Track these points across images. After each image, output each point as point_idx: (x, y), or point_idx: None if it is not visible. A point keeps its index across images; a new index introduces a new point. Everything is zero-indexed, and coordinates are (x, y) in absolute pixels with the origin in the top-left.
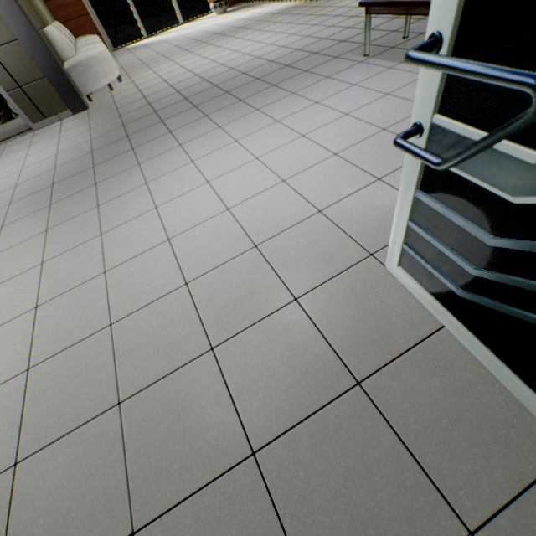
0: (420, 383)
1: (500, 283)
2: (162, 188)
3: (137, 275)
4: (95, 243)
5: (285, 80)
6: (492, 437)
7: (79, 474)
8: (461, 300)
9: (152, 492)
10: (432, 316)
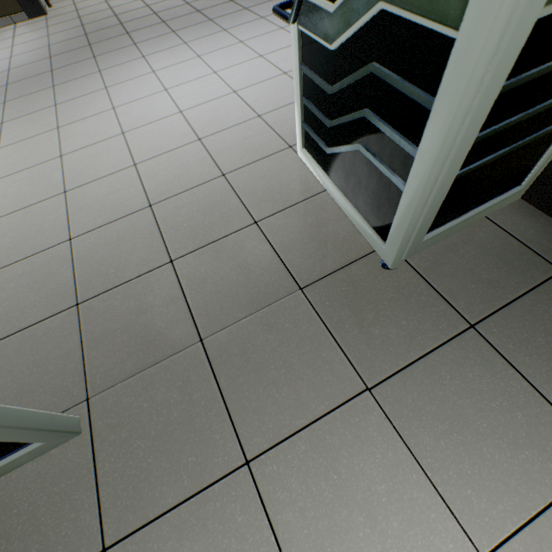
0: (298, 221)
1: (339, 128)
2: (121, 92)
3: (92, 159)
4: (52, 134)
5: (257, 5)
6: (333, 246)
7: (36, 279)
8: (330, 158)
9: (94, 284)
10: (320, 185)
